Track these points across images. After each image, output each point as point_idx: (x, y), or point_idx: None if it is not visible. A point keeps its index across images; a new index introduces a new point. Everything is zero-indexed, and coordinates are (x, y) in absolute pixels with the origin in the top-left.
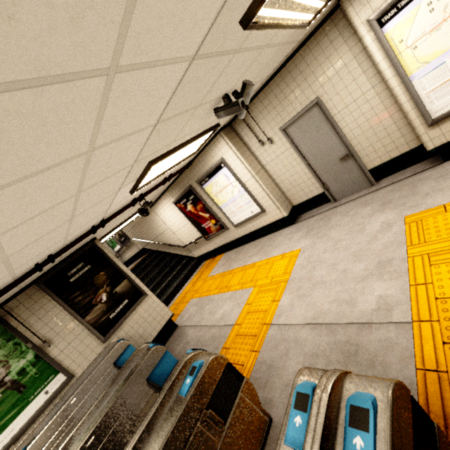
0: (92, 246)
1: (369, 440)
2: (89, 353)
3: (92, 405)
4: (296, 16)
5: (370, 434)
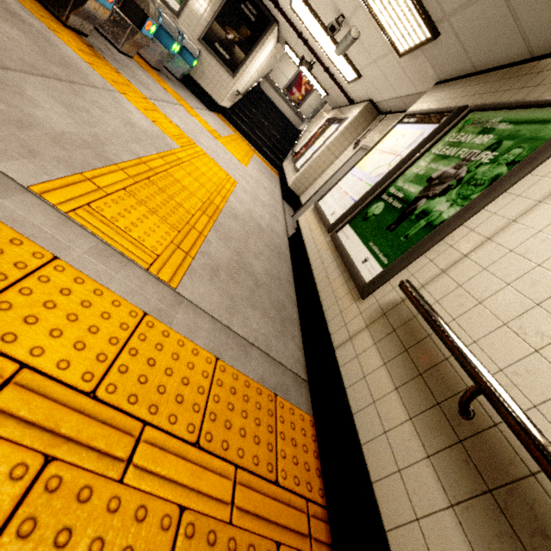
0: (271, 21)
1: None
2: (192, 29)
3: None
4: (370, 1)
5: None
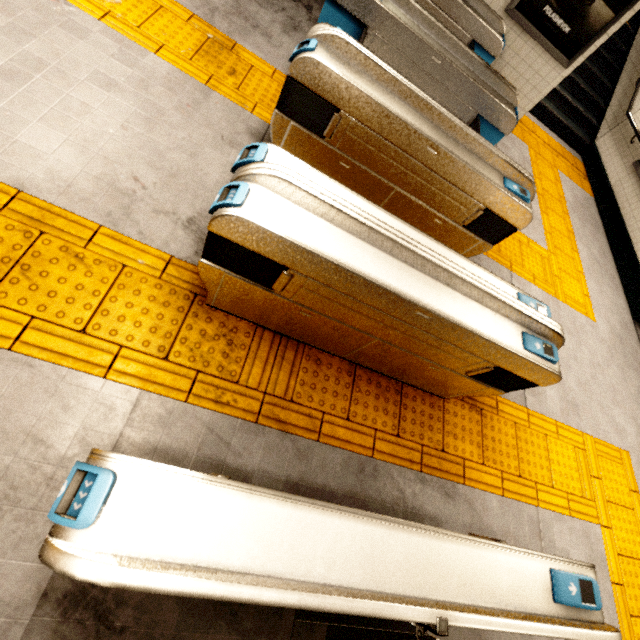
0: None
1: (541, 353)
2: None
3: (465, 45)
4: None
5: (543, 355)
